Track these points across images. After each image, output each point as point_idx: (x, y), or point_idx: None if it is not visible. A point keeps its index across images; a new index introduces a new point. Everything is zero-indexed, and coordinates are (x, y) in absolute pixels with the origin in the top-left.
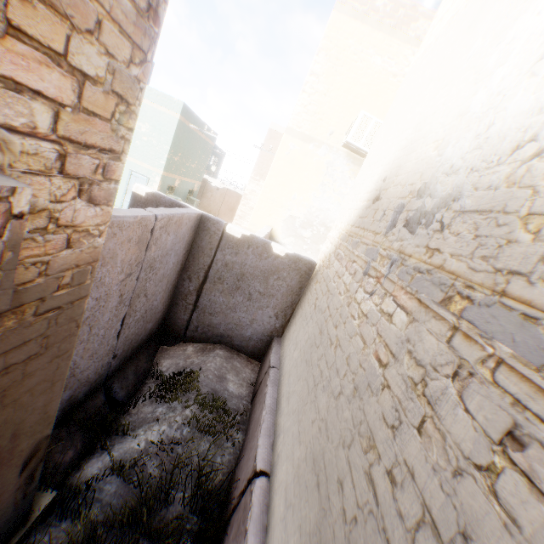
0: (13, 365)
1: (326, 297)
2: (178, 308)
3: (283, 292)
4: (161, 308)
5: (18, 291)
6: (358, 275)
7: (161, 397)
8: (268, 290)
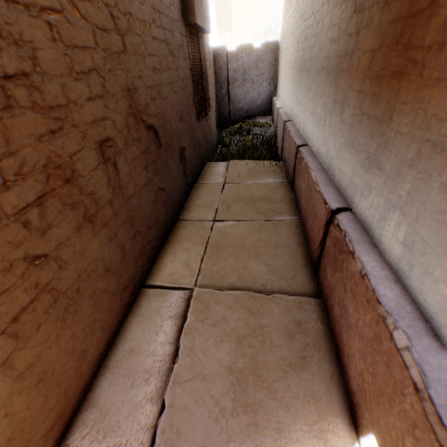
0: (208, 68)
1: (284, 40)
2: (222, 107)
3: (268, 69)
4: (216, 107)
5: (205, 41)
6: (289, 11)
7: (235, 132)
8: (260, 72)
